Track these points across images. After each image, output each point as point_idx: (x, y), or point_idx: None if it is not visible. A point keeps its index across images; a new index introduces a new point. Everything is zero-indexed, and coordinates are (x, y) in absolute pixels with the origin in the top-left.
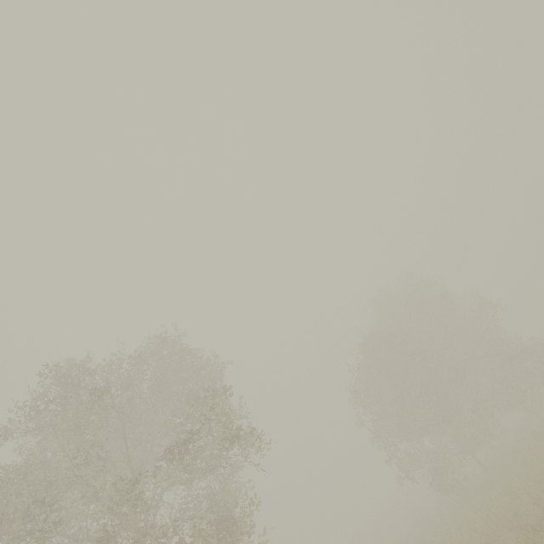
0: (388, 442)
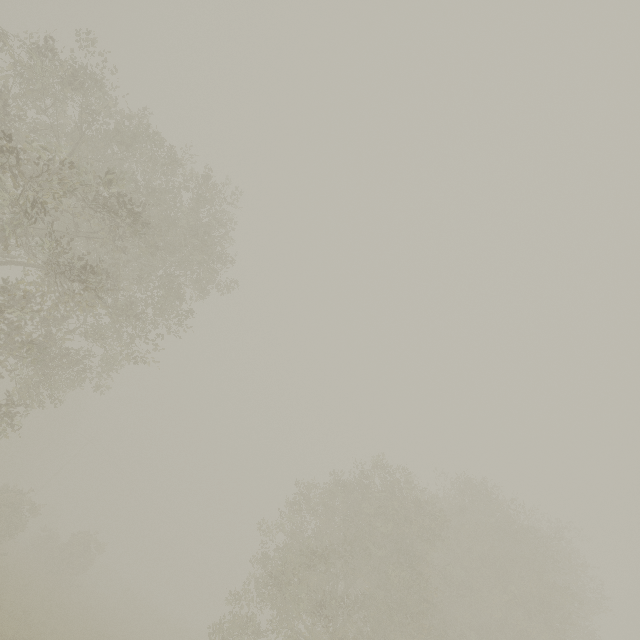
0: (259, 583)
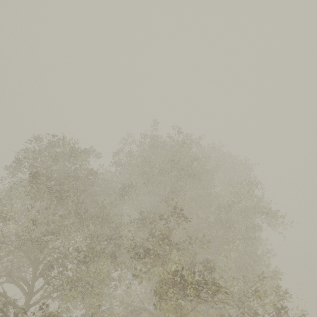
0: None
